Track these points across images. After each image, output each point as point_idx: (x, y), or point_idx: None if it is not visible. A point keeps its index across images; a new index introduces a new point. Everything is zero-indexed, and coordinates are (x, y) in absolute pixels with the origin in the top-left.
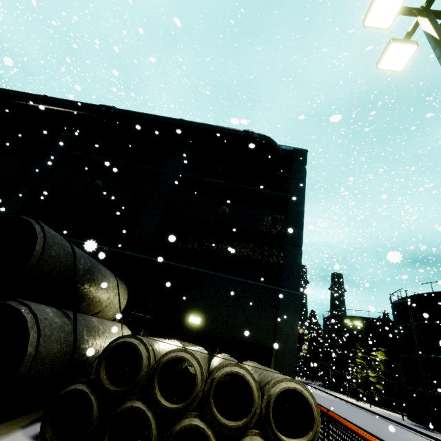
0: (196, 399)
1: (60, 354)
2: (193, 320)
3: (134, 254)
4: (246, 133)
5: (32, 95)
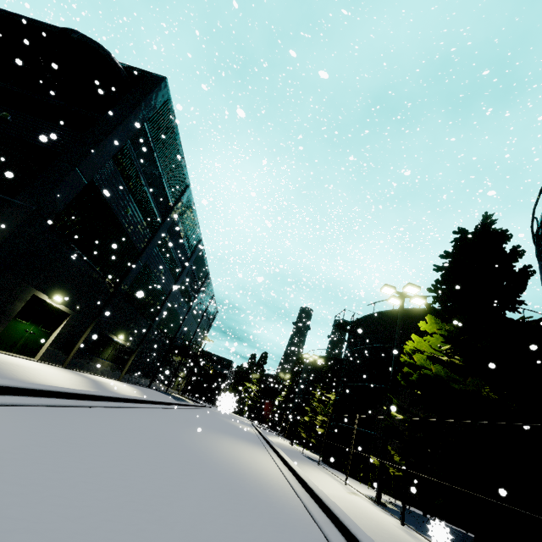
0: None
1: None
2: None
3: None
4: (63, 30)
5: None
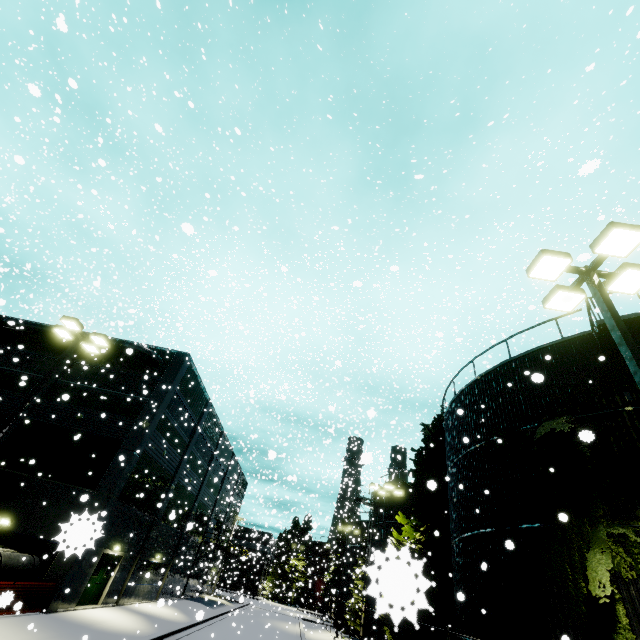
0: None
1: None
2: (4, 521)
3: None
4: (117, 344)
5: None
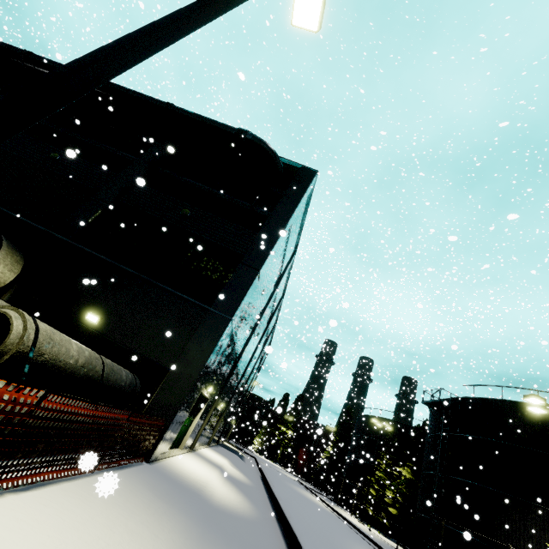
0: None
1: None
2: (91, 317)
3: (57, 235)
4: (238, 131)
5: (16, 49)
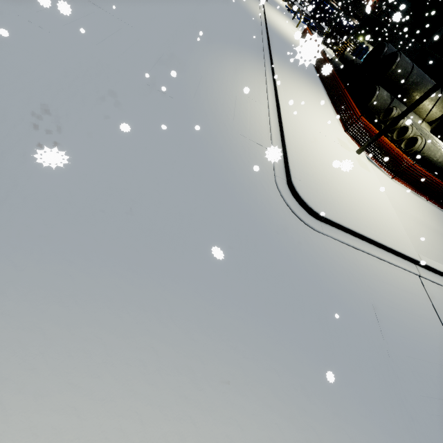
0: (394, 130)
1: (379, 108)
2: None
3: None
4: None
5: None
